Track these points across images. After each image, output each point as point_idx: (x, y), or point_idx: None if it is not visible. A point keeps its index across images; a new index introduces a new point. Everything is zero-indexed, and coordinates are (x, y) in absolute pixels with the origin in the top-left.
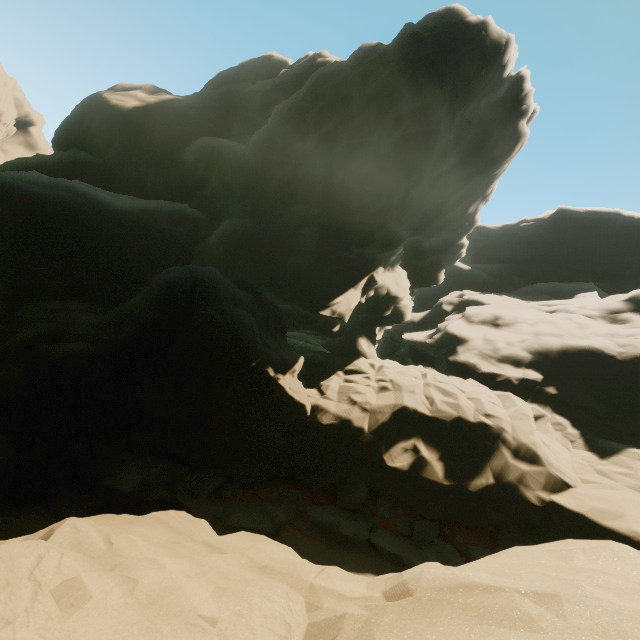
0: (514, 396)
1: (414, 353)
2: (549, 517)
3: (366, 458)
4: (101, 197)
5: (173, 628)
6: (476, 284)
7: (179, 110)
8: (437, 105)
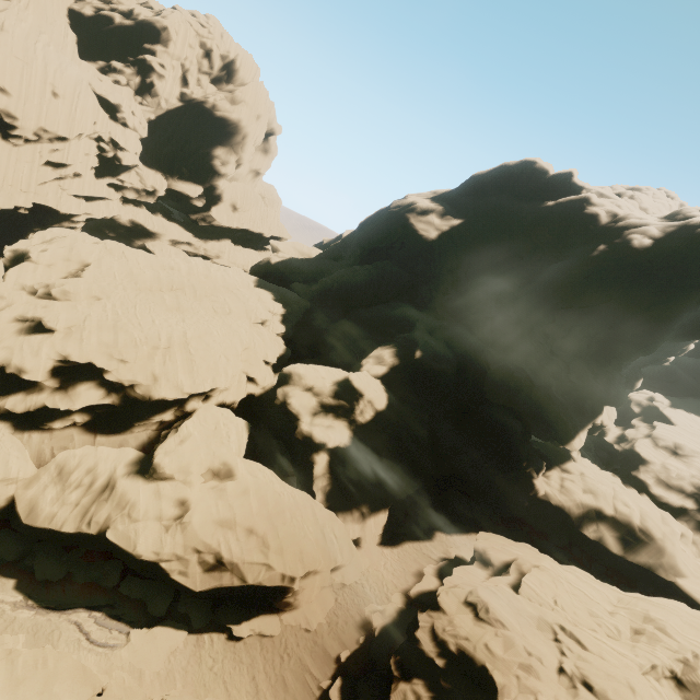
0: (672, 517)
1: (598, 444)
2: (670, 585)
3: (573, 527)
4: (452, 357)
5: (595, 589)
6: (669, 379)
7: (462, 236)
8: (683, 313)
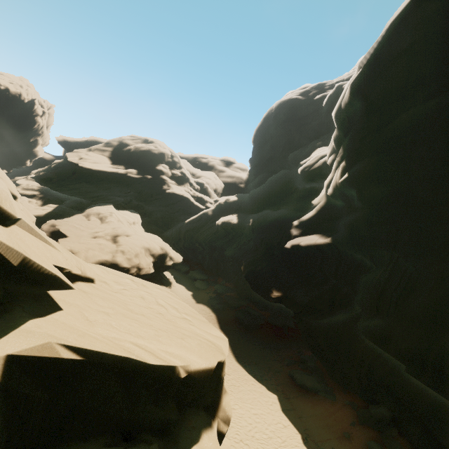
0: (25, 197)
1: None
2: None
3: None
4: None
5: None
6: None
7: None
8: None
